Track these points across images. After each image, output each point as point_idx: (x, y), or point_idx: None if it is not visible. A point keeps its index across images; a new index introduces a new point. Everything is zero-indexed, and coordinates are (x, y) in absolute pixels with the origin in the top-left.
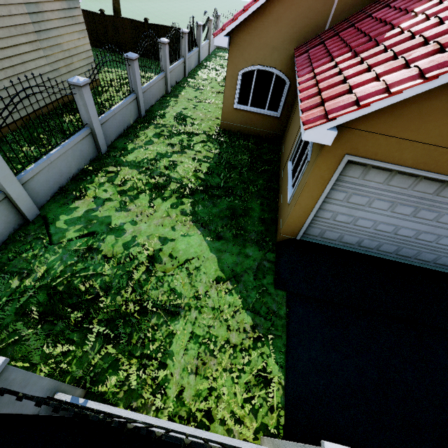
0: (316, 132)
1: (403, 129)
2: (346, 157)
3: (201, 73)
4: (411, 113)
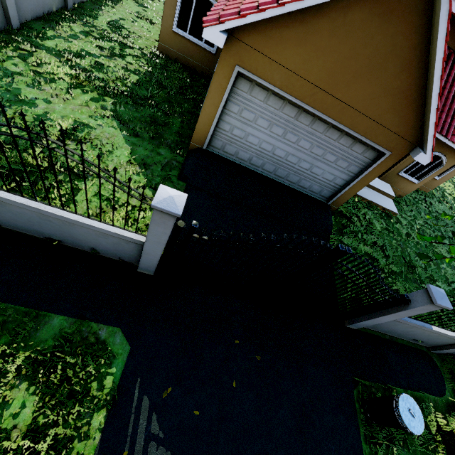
0: (211, 32)
1: (272, 50)
2: (236, 68)
3: None
4: (277, 37)
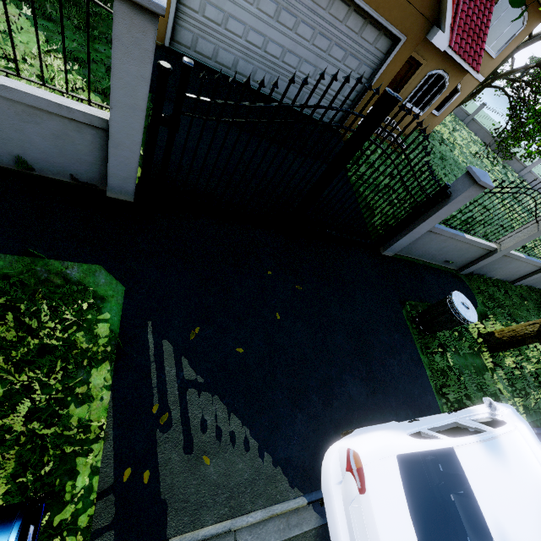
0: None
1: None
2: None
3: None
4: None
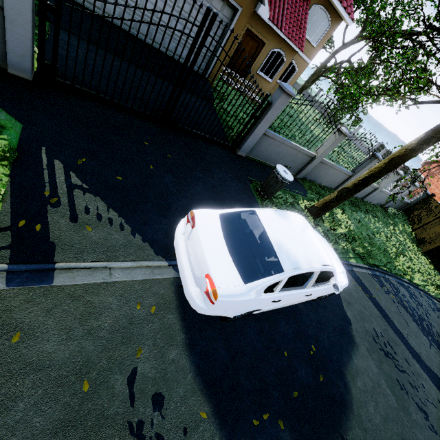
0: None
1: None
2: None
3: None
4: None
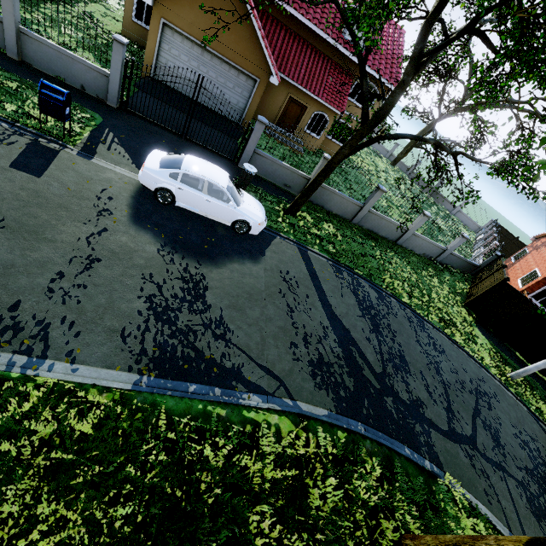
0: None
1: (179, 11)
2: (162, 20)
3: (115, 4)
4: (179, 4)
